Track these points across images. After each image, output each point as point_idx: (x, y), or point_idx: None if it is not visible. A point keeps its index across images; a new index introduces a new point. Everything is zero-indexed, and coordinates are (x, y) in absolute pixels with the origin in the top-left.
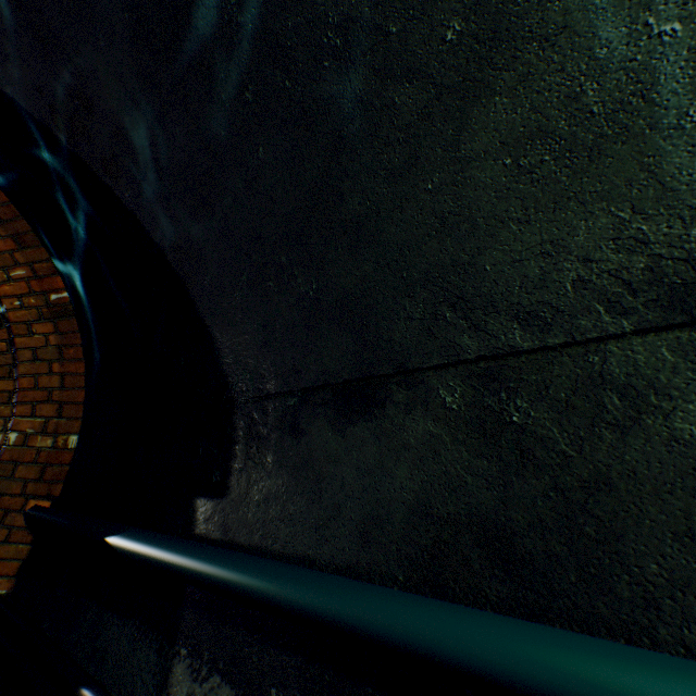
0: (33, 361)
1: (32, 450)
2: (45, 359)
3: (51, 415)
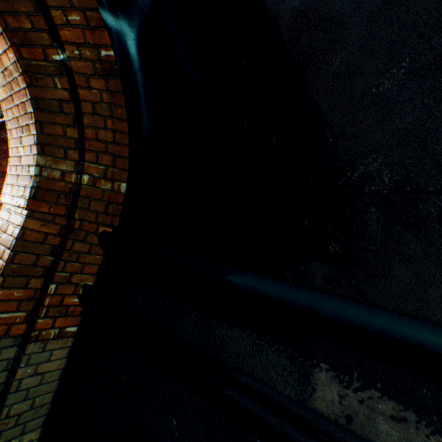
0: (92, 115)
1: (98, 191)
2: (100, 114)
3: (108, 165)
